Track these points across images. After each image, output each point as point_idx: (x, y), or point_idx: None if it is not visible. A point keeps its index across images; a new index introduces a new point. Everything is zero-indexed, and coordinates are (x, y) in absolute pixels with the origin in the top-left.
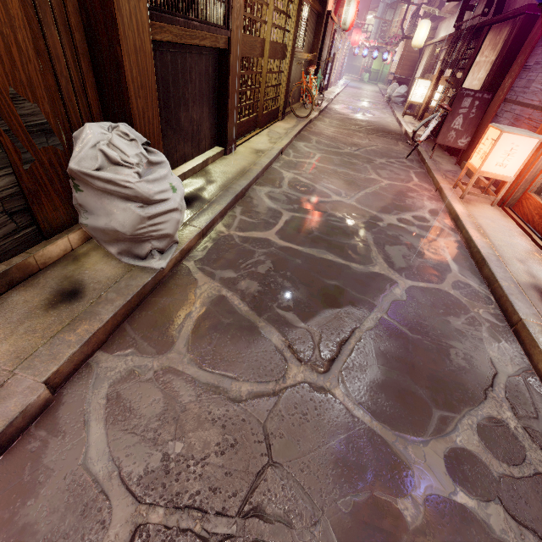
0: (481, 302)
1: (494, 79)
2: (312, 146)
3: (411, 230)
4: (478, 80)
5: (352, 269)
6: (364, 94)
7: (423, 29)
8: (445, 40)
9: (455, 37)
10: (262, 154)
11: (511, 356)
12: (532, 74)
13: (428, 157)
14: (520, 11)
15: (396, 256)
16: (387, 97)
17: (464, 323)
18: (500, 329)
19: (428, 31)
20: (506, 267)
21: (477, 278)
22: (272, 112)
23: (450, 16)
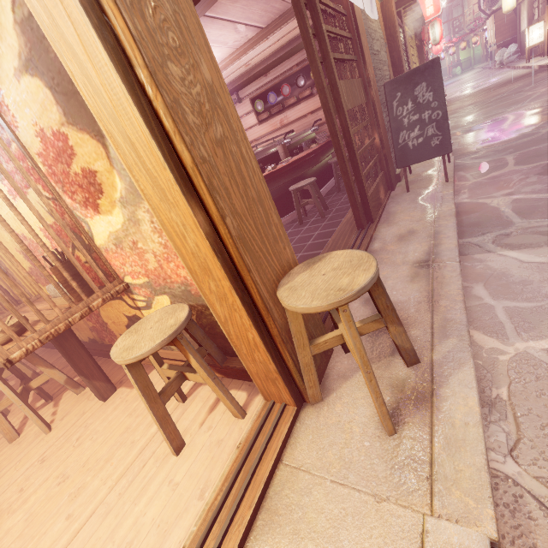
0: None
1: None
2: (464, 111)
3: None
4: None
5: None
6: (469, 79)
7: None
8: None
9: None
10: None
11: None
12: None
13: None
14: None
15: None
16: (498, 64)
17: None
18: None
19: None
20: None
21: None
22: None
23: None
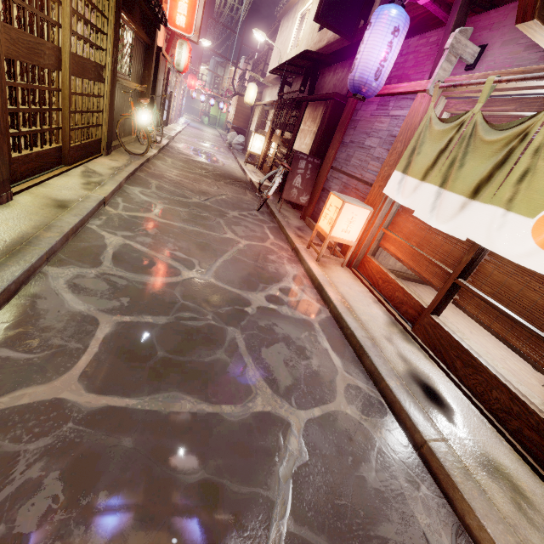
0: (378, 415)
1: (319, 147)
2: (152, 194)
3: (283, 313)
4: (305, 145)
5: (226, 421)
6: (206, 136)
7: (252, 90)
8: (271, 104)
9: (280, 104)
10: (65, 208)
11: (437, 510)
12: (350, 150)
13: (277, 210)
14: (330, 96)
15: (278, 365)
16: (228, 143)
17: (378, 469)
18: (409, 457)
19: (256, 93)
20: (382, 353)
21: (361, 372)
22: (88, 144)
23: (272, 86)
